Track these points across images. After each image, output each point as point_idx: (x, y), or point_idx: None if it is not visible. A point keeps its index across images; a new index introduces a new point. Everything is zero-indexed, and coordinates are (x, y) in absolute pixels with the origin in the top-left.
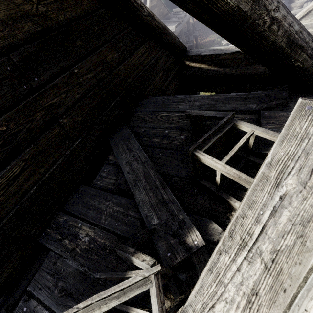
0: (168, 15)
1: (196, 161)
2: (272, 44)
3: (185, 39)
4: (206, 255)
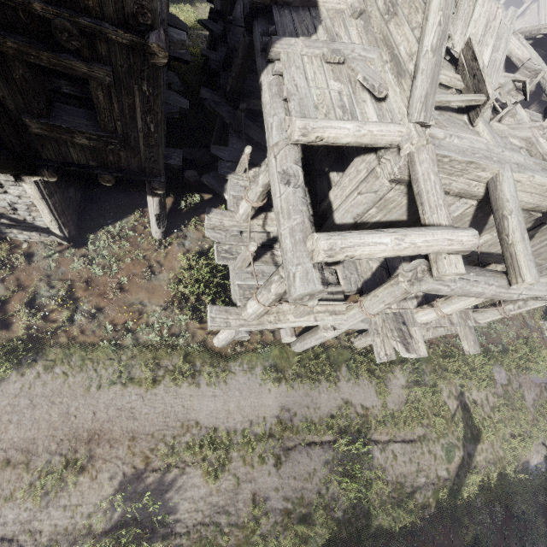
0: None
1: None
2: None
3: None
4: None
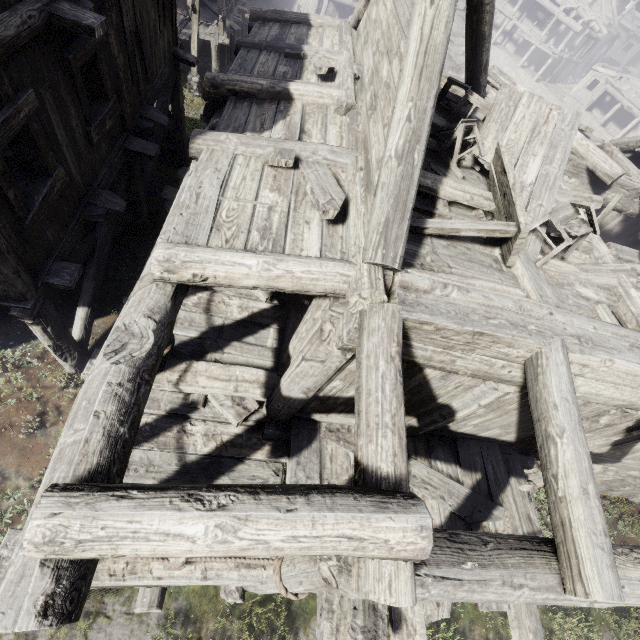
0: None
1: (462, 102)
2: (482, 61)
3: None
4: (468, 142)
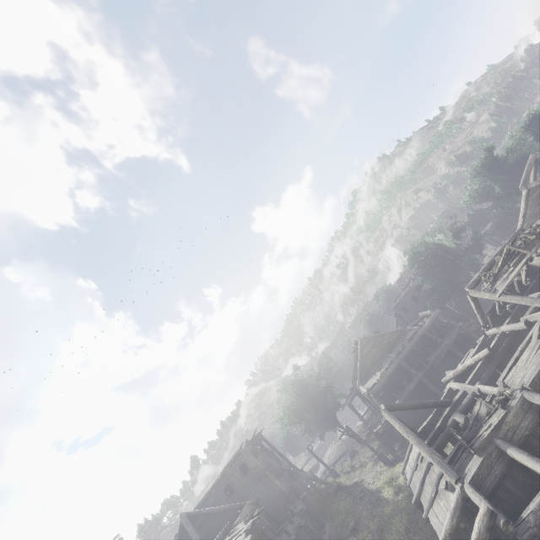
0: (401, 336)
1: None
2: None
3: (411, 370)
4: None
